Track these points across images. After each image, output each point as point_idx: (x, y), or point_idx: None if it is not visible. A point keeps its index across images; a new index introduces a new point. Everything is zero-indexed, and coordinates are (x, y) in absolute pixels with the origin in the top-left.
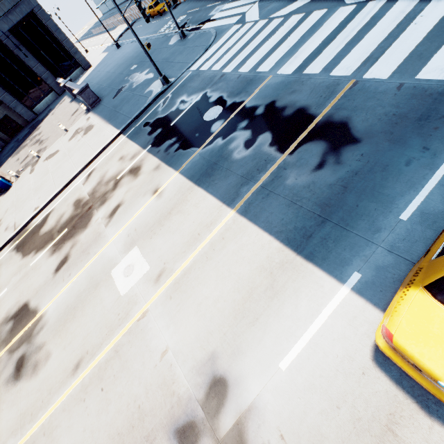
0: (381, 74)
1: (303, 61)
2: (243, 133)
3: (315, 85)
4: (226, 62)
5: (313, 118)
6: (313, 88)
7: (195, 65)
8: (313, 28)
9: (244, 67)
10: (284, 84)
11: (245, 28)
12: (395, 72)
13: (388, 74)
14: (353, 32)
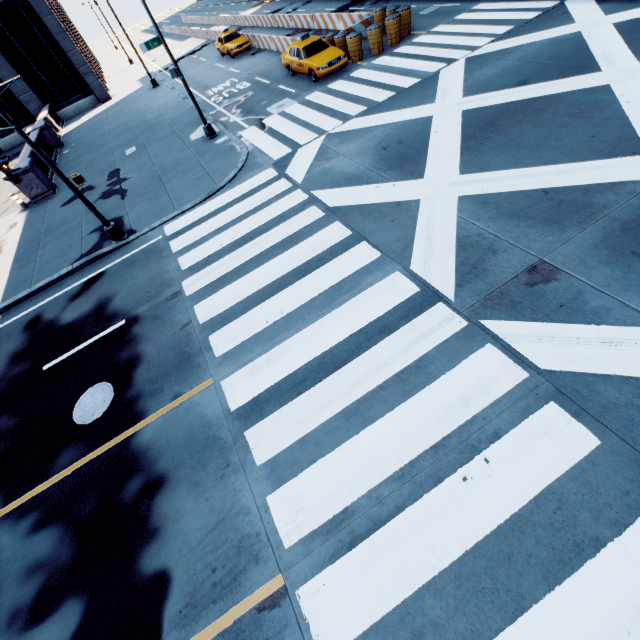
0: (325, 626)
1: (269, 388)
2: (66, 545)
3: (232, 508)
4: (203, 258)
5: None
6: (224, 515)
7: (175, 223)
8: (336, 293)
9: (206, 304)
10: (207, 436)
11: (274, 191)
12: None
13: None
14: (371, 381)
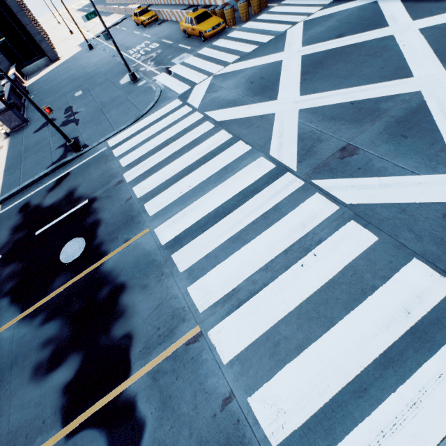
0: (225, 346)
1: (185, 230)
2: (66, 328)
3: (166, 296)
4: (136, 159)
5: (128, 373)
6: (162, 300)
7: (115, 138)
8: (224, 173)
9: (141, 186)
10: (148, 260)
11: (180, 113)
12: (238, 357)
13: (230, 355)
14: (247, 220)
